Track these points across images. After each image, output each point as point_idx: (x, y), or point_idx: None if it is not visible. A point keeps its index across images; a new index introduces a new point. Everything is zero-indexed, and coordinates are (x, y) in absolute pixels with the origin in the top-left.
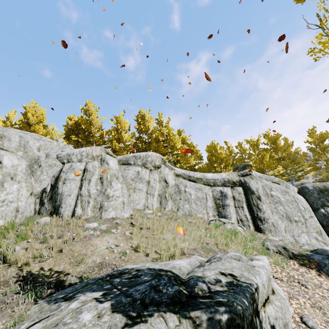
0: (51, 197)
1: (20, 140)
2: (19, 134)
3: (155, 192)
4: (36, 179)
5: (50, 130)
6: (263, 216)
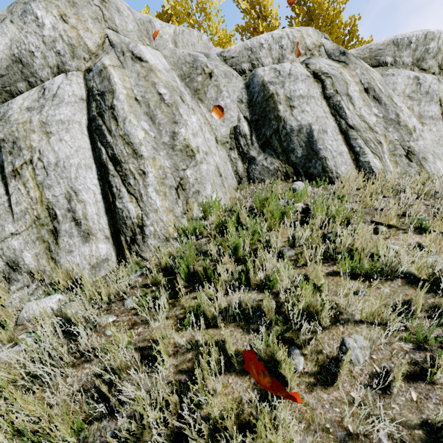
0: (265, 144)
1: (134, 18)
2: (124, 3)
3: None
4: (209, 109)
5: None
6: None
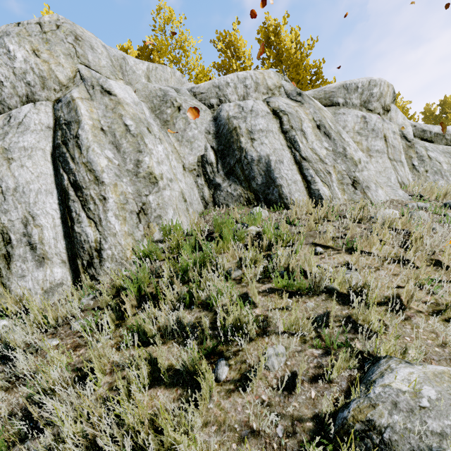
0: (229, 172)
1: (108, 54)
2: (99, 41)
3: (401, 156)
4: (178, 138)
5: None
6: None
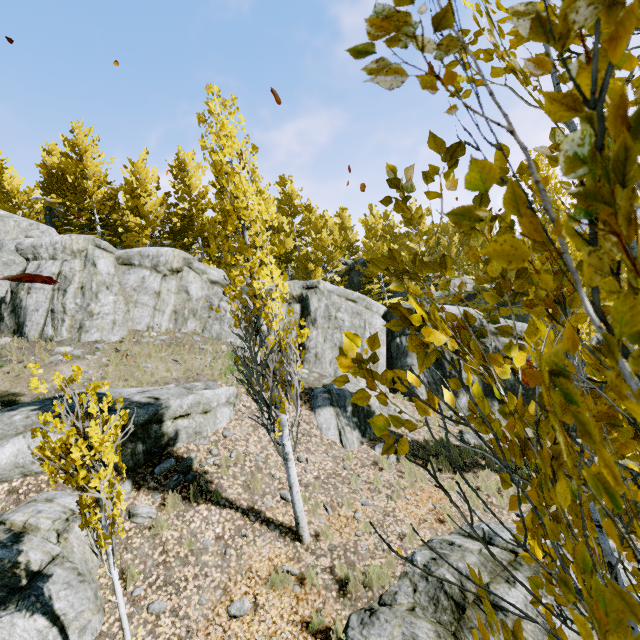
0: (13, 311)
1: None
2: None
3: (168, 307)
4: None
5: (8, 183)
6: (308, 345)
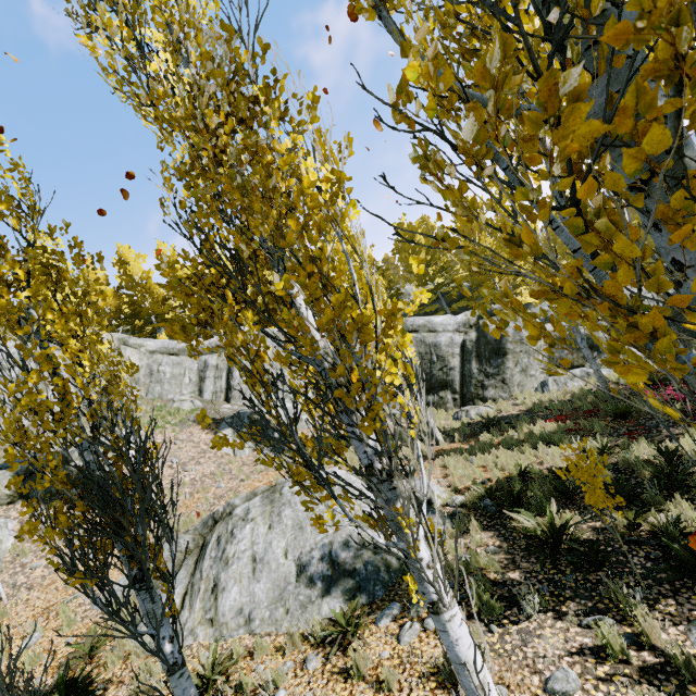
0: None
1: None
2: None
3: None
4: None
5: None
6: (234, 384)
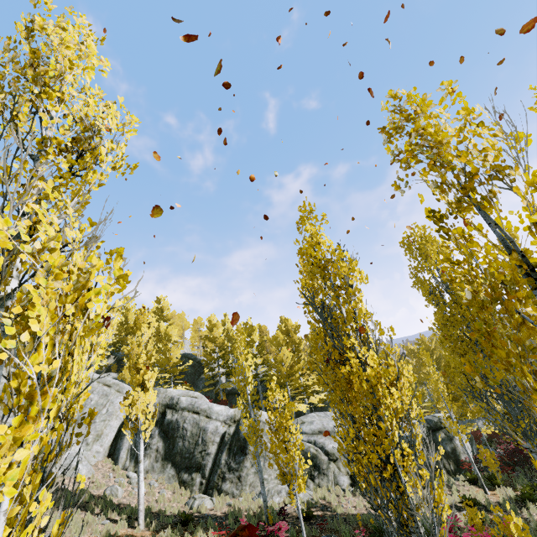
0: None
1: None
2: None
3: None
4: None
5: None
6: None
